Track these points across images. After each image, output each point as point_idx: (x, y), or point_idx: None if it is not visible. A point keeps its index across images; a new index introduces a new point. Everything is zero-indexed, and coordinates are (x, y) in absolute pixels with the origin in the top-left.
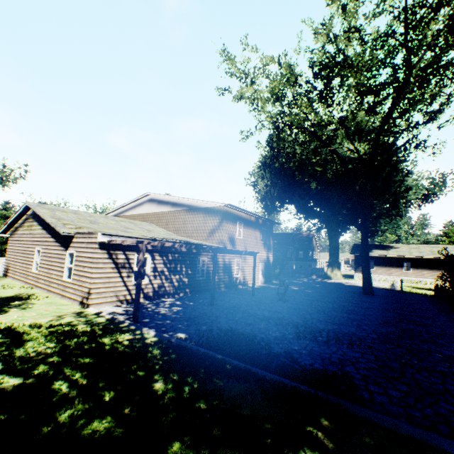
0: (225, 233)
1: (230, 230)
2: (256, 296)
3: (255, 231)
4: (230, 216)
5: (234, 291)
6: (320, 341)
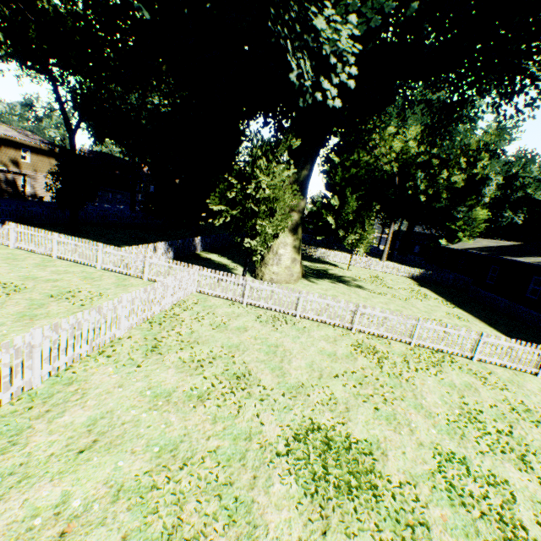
0: (6, 156)
1: (13, 154)
2: (26, 202)
3: (49, 159)
4: (12, 143)
5: (16, 199)
6: (11, 210)
